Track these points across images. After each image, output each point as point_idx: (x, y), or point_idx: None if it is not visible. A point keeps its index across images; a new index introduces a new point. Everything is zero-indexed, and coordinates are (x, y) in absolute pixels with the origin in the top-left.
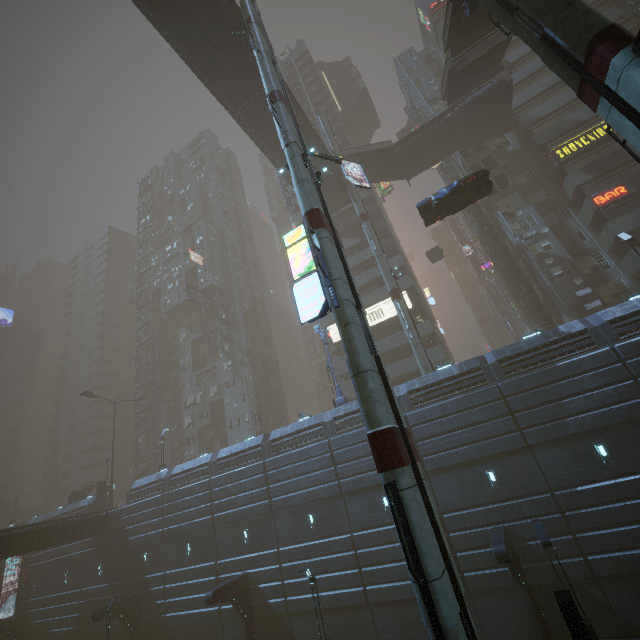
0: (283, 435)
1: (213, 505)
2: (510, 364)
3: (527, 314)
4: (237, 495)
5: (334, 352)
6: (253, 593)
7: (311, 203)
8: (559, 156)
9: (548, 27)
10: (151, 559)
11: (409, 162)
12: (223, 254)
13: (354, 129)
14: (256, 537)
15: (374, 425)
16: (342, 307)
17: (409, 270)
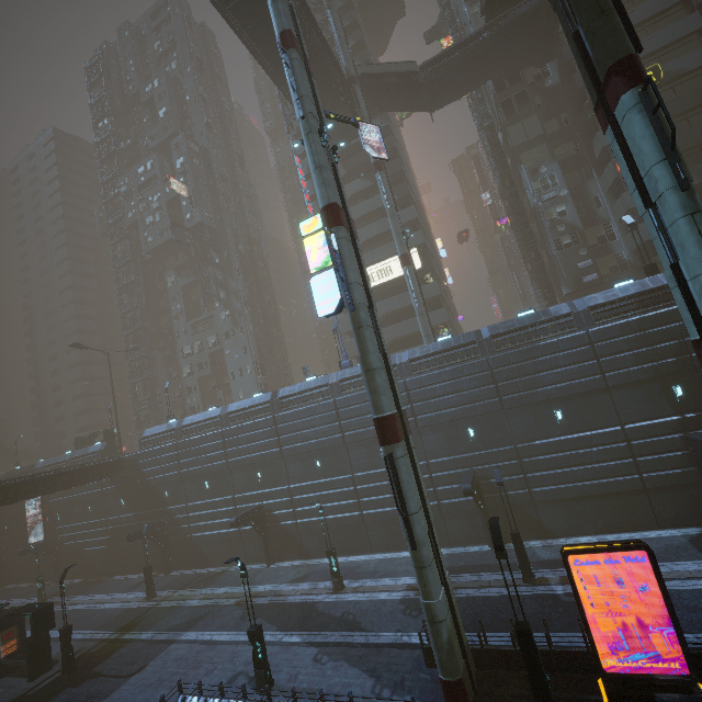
0: (291, 394)
1: (227, 452)
2: (501, 340)
3: (532, 278)
4: (250, 444)
5: None
6: (268, 518)
7: (329, 196)
8: None
9: (581, 27)
10: (172, 494)
11: (434, 92)
12: (210, 183)
13: (372, 18)
14: (269, 477)
15: (379, 412)
16: (357, 311)
17: (422, 221)
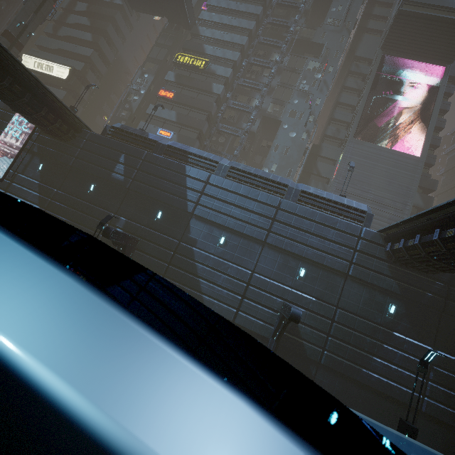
0: None
1: None
2: None
3: None
4: None
5: None
6: None
7: None
8: (178, 59)
9: None
10: None
11: None
12: None
13: None
14: None
15: None
16: None
17: (111, 74)
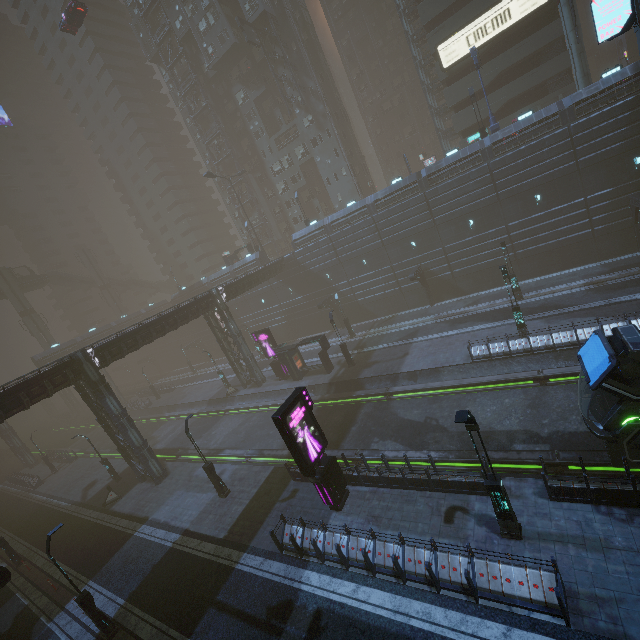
0: (439, 169)
1: (381, 233)
2: None
3: None
4: (402, 222)
5: (442, 81)
6: (426, 275)
7: None
8: None
9: None
10: (333, 276)
11: None
12: None
13: None
14: (423, 245)
15: None
16: None
17: None
